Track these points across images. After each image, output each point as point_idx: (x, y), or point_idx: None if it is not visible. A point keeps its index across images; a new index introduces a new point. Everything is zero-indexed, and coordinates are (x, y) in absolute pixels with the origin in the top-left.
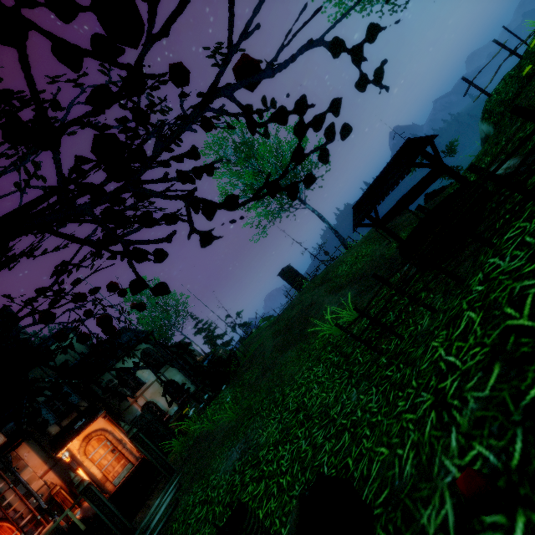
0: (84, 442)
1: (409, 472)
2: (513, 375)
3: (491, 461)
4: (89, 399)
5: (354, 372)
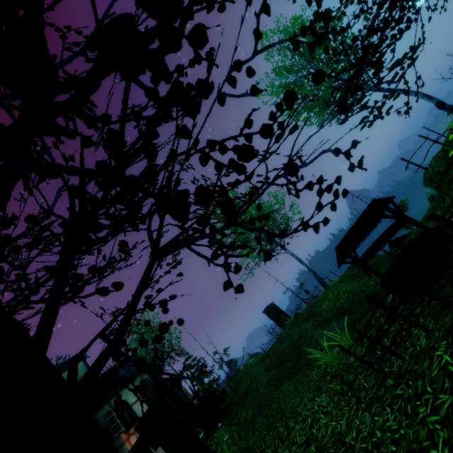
0: None
1: None
2: None
3: None
4: None
5: (361, 397)
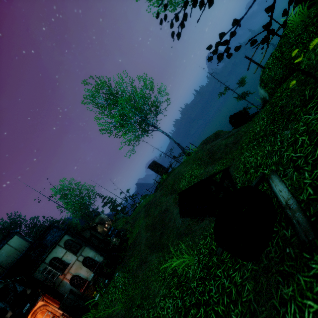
0: (32, 317)
1: None
2: None
3: None
4: (31, 287)
5: None
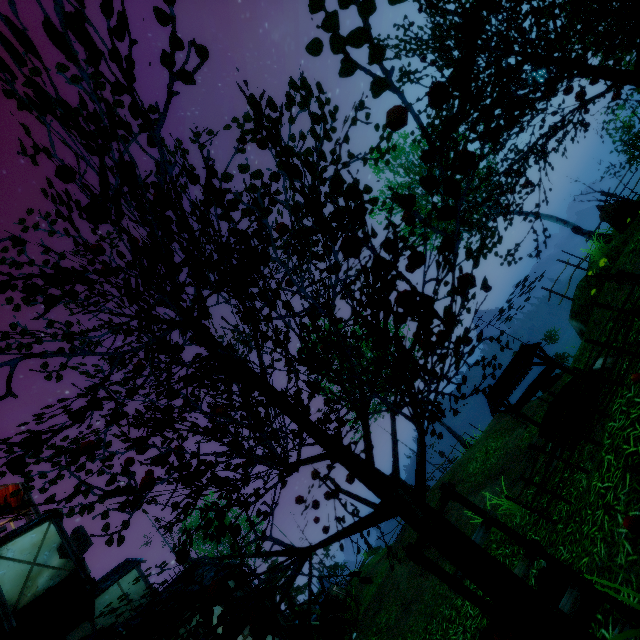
0: None
1: (604, 552)
2: (635, 474)
3: (637, 514)
4: None
5: None
